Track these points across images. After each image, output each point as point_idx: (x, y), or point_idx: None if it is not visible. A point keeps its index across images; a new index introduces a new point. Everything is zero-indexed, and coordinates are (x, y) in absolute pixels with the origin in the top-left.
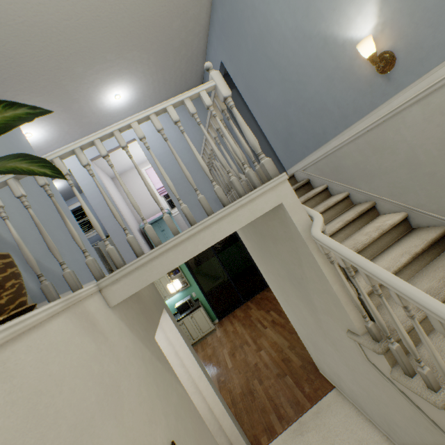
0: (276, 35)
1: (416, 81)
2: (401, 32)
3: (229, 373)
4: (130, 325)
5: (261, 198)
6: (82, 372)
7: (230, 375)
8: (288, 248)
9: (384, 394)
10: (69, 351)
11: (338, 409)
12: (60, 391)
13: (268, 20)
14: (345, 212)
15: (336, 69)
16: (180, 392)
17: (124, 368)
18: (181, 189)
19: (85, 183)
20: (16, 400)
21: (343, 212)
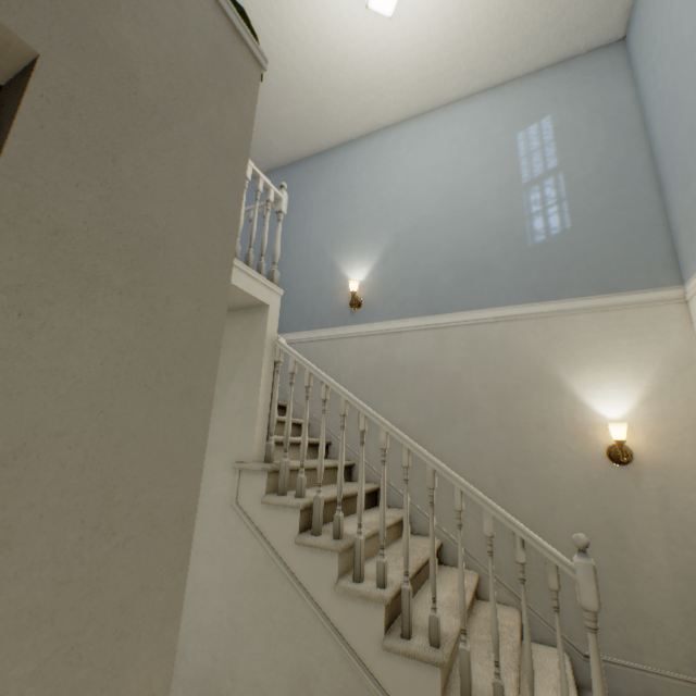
0: (304, 235)
1: (365, 324)
2: (371, 294)
3: None
4: None
5: (261, 286)
6: None
7: None
8: (230, 359)
9: (221, 564)
10: None
11: None
12: None
13: (307, 223)
14: None
15: (329, 286)
16: None
17: None
18: None
19: None
20: None
21: None
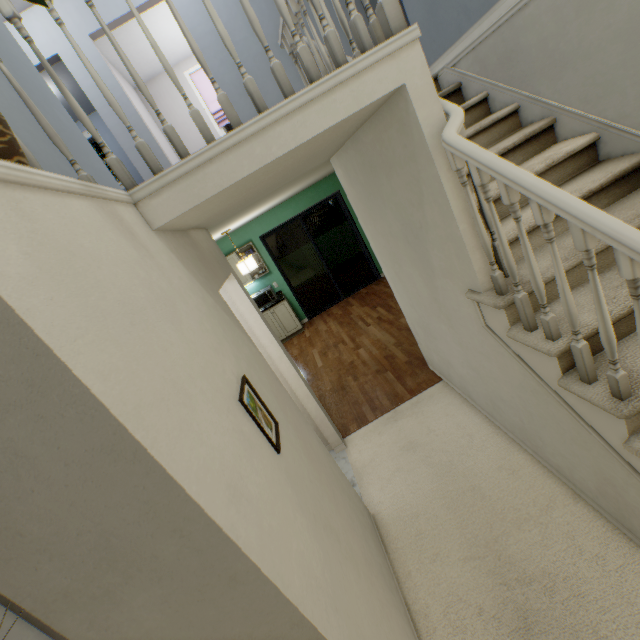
0: None
1: None
2: None
3: (318, 372)
4: (183, 262)
5: (372, 73)
6: (124, 267)
7: (320, 373)
8: (407, 178)
9: (496, 366)
10: (103, 240)
11: (442, 399)
12: (99, 267)
13: None
14: (505, 139)
15: None
16: (254, 351)
17: (180, 294)
18: (250, 105)
19: (91, 85)
20: (43, 243)
21: (502, 139)
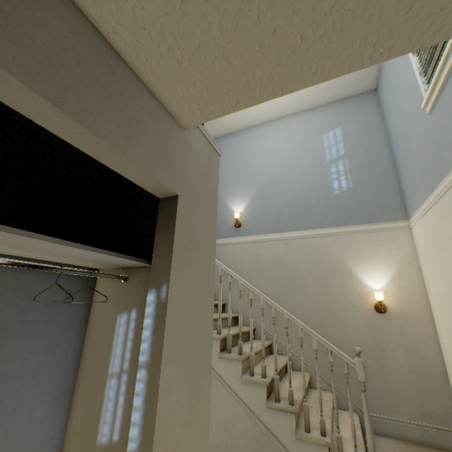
0: None
1: (243, 236)
2: (246, 219)
3: None
4: None
5: None
6: None
7: None
8: None
9: None
10: None
11: None
12: None
13: None
14: None
15: (222, 215)
16: None
17: None
18: None
19: None
20: None
21: None
